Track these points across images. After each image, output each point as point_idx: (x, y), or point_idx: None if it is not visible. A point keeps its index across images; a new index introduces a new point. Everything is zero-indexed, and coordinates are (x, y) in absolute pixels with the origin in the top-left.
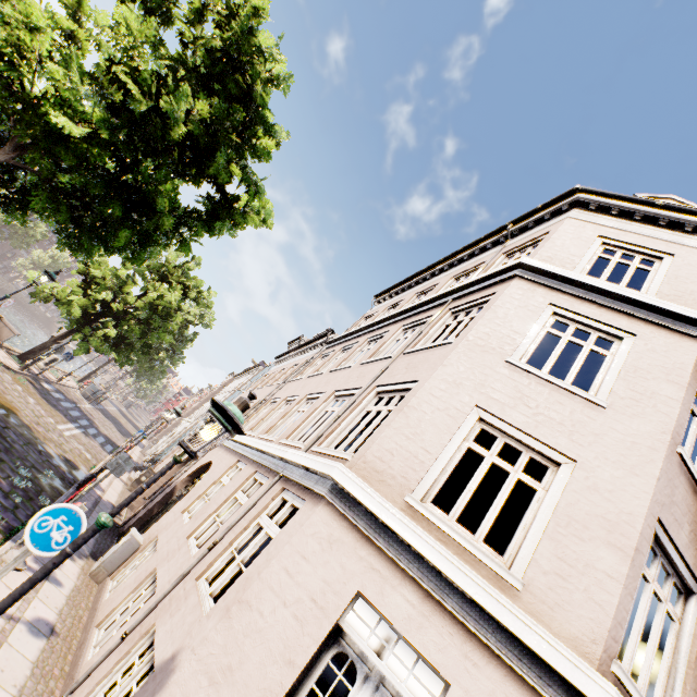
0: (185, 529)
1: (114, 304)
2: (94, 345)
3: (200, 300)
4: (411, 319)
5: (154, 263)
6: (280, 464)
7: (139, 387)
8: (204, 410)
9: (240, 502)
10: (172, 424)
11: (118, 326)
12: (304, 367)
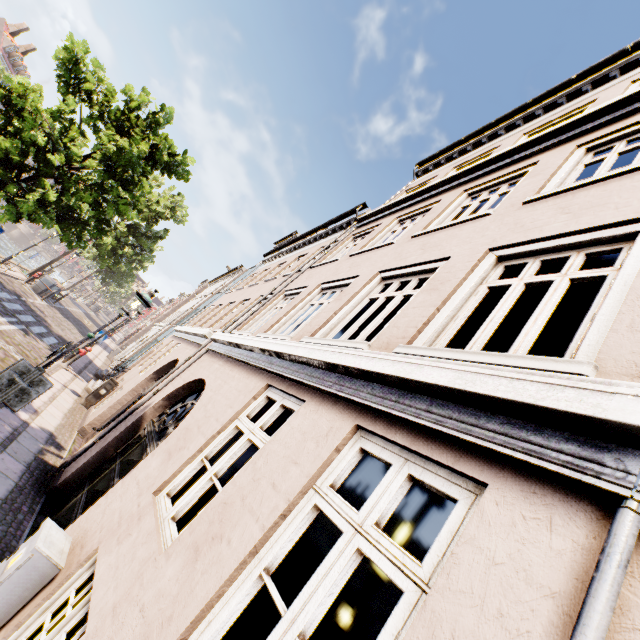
0: (164, 588)
1: (52, 156)
2: (24, 210)
3: (173, 168)
4: (603, 129)
5: (108, 109)
6: (538, 436)
7: (107, 291)
8: (177, 314)
9: (356, 550)
10: (142, 330)
11: (62, 194)
12: (328, 250)
